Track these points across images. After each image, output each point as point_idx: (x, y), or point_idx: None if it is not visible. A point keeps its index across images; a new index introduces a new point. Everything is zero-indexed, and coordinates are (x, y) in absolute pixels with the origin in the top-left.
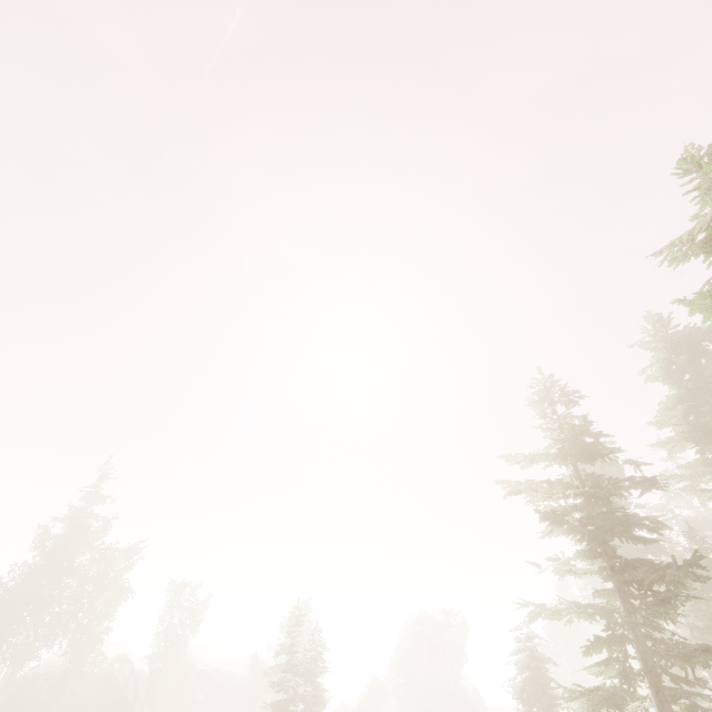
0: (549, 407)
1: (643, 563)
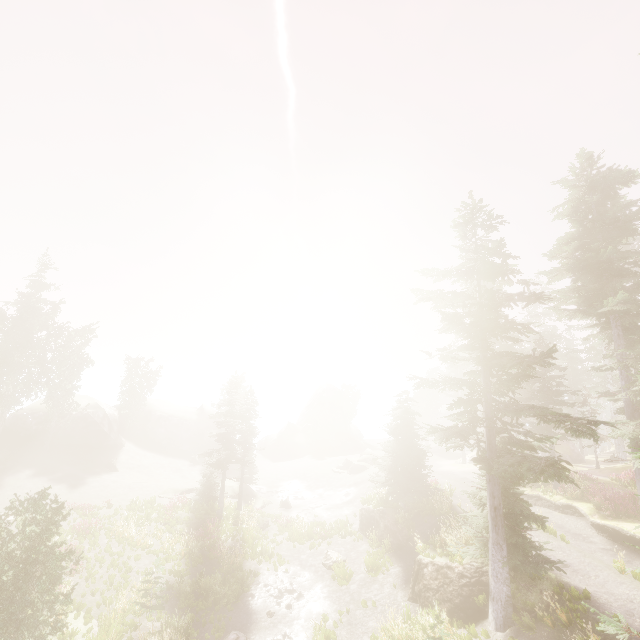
0: (470, 231)
1: (510, 354)
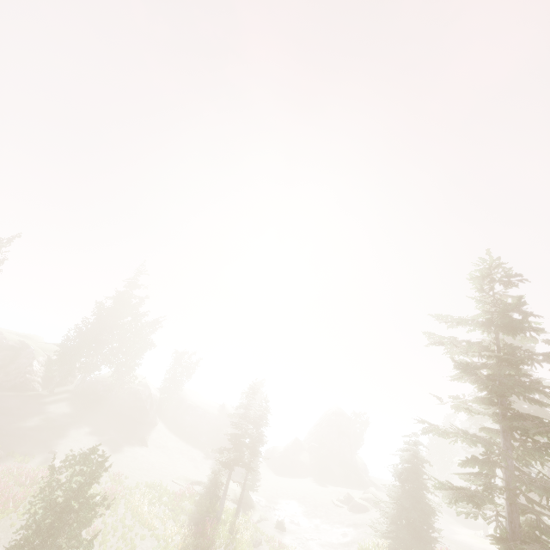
0: (487, 284)
1: (534, 418)
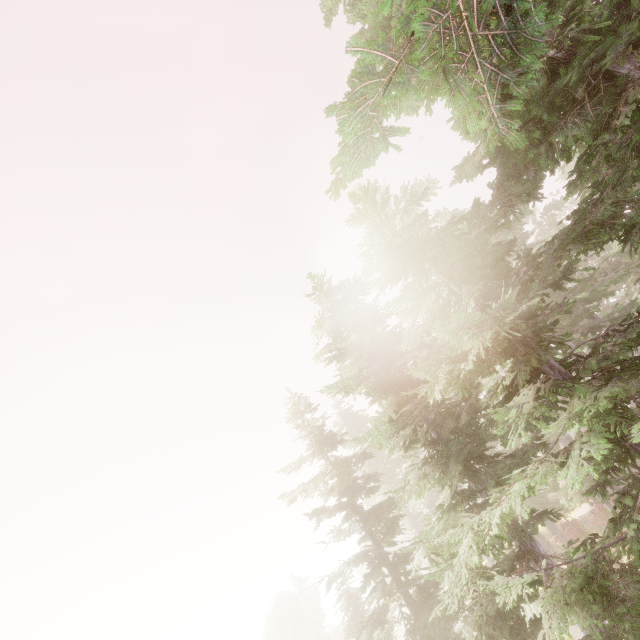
0: (301, 417)
1: (371, 514)
